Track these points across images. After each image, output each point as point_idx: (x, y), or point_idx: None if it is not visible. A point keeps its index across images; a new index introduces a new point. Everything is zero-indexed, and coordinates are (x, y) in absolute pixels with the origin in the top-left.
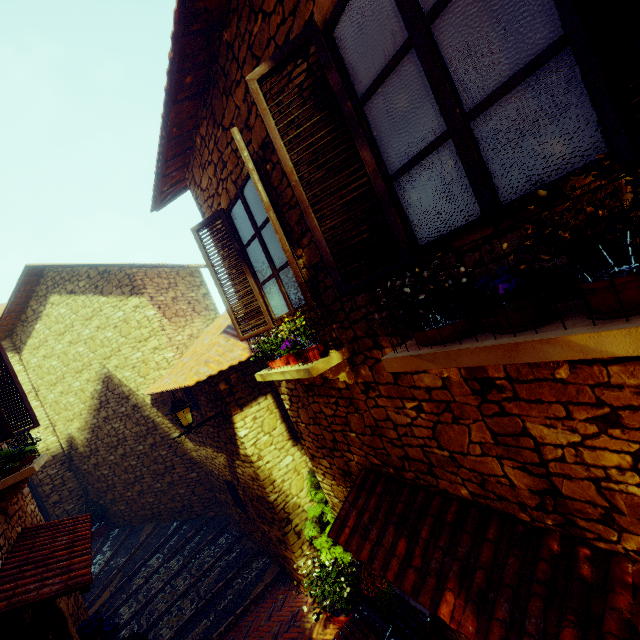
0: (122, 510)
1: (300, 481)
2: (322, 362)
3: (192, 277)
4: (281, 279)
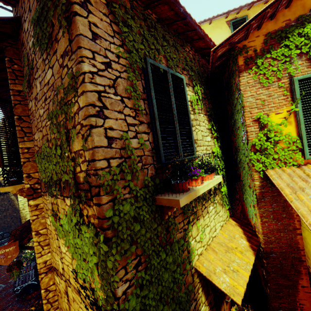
0: None
1: None
2: None
3: None
4: None
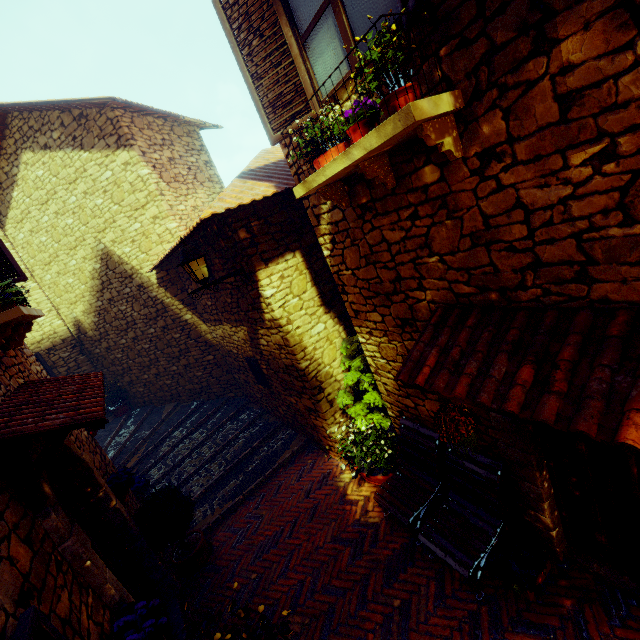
0: (141, 392)
1: (333, 351)
2: (427, 101)
3: (190, 138)
4: (342, 1)
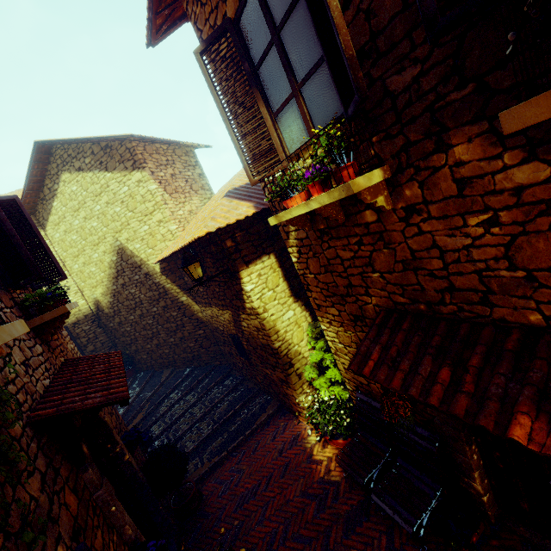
0: (144, 358)
1: (300, 333)
2: (363, 177)
3: (187, 157)
4: (303, 97)
